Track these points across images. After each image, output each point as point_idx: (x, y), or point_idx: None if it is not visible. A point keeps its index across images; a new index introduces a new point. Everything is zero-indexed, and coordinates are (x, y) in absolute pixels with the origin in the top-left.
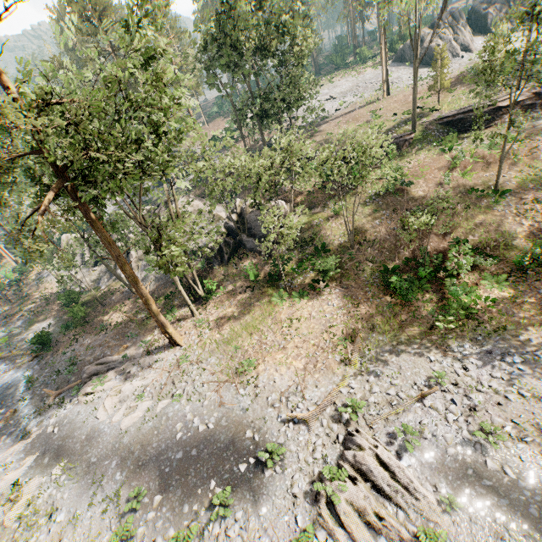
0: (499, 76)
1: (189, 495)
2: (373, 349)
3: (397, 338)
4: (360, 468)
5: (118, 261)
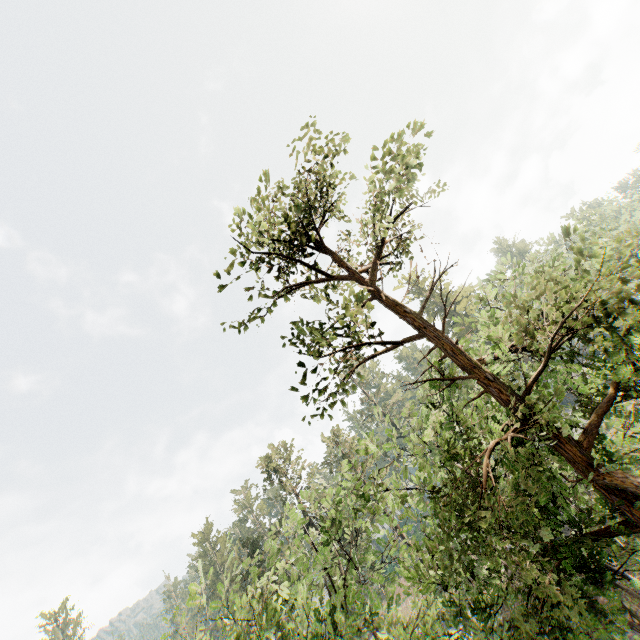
0: None
1: None
2: None
3: None
4: None
5: None
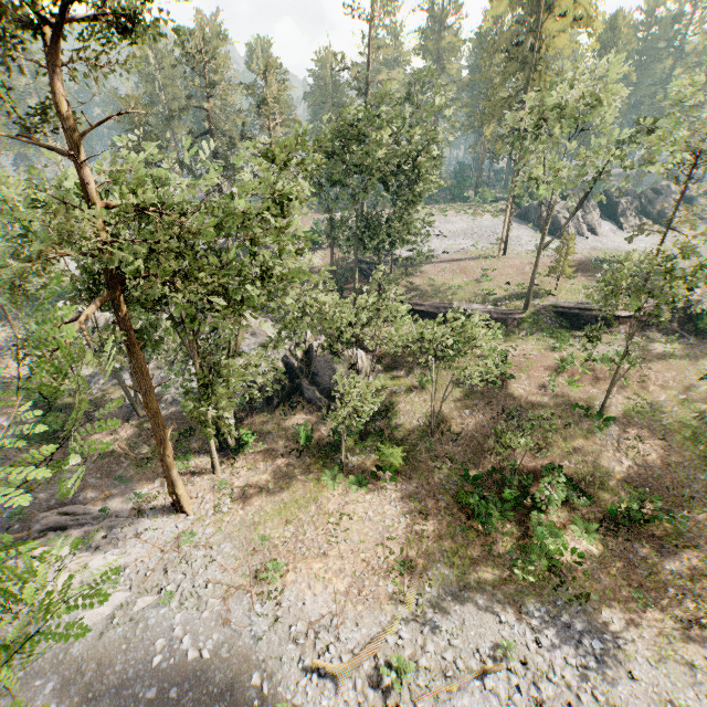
0: (623, 299)
1: None
2: (436, 587)
3: (466, 577)
4: None
5: (147, 395)
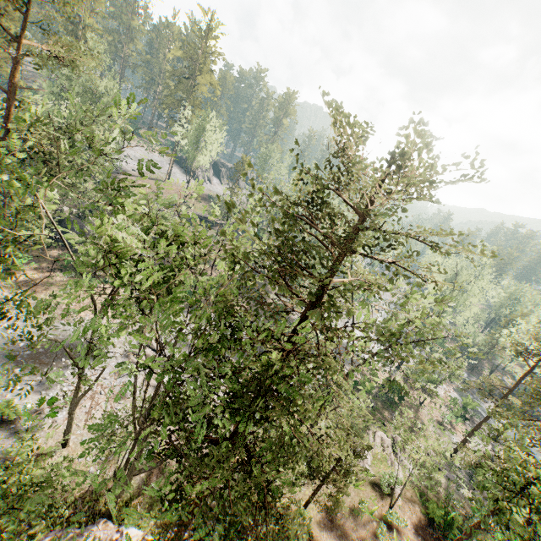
0: None
1: (47, 365)
2: None
3: None
4: (148, 345)
5: None
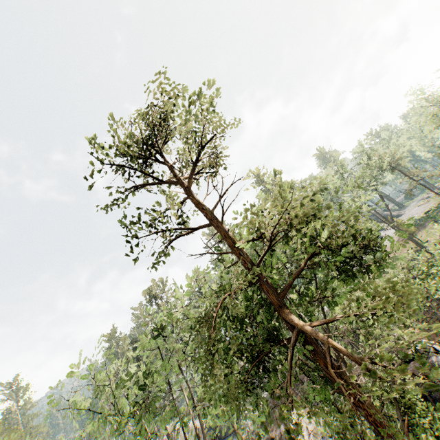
0: None
1: None
2: None
3: None
4: None
5: None
